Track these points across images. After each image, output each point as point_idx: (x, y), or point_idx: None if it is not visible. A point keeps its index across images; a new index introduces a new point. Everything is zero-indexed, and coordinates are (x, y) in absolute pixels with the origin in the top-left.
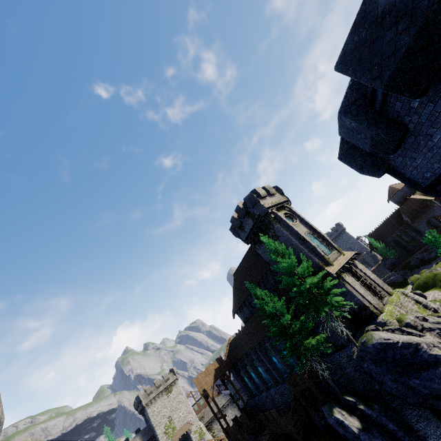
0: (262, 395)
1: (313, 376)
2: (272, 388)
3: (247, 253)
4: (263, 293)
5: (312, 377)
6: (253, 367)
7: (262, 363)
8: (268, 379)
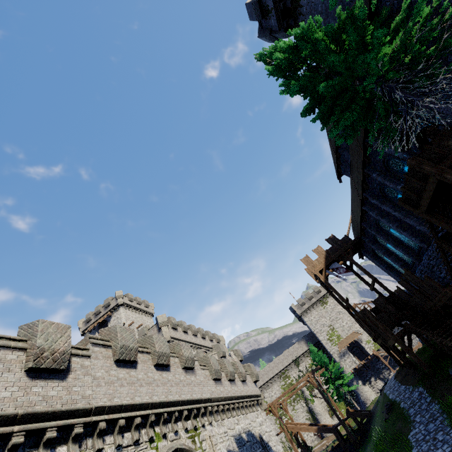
0: (415, 273)
1: (451, 156)
2: (424, 254)
3: None
4: (282, 56)
5: (448, 159)
6: (382, 234)
7: (390, 218)
8: (411, 242)
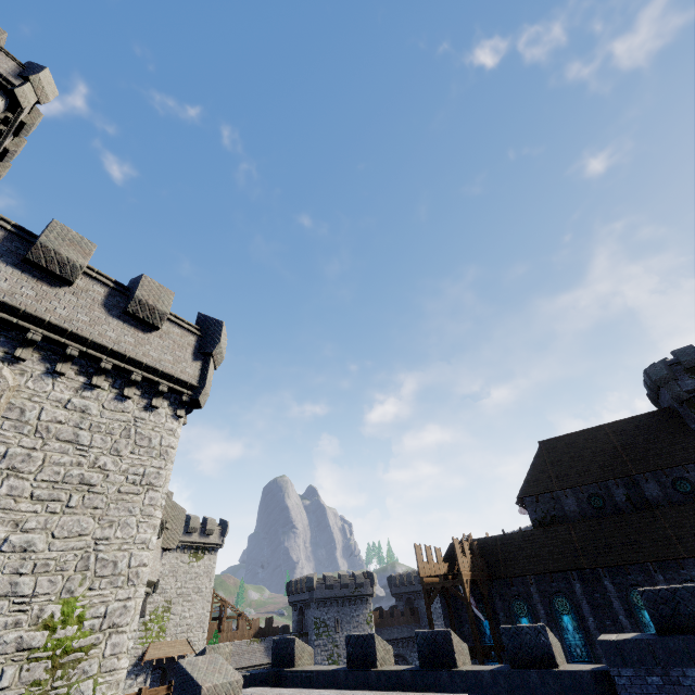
0: None
1: None
2: None
3: (620, 423)
4: None
5: None
6: (544, 608)
7: (592, 611)
8: (582, 650)
